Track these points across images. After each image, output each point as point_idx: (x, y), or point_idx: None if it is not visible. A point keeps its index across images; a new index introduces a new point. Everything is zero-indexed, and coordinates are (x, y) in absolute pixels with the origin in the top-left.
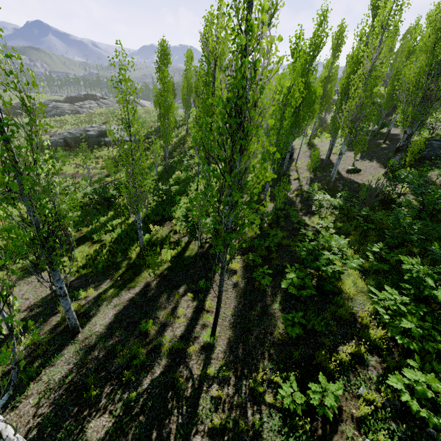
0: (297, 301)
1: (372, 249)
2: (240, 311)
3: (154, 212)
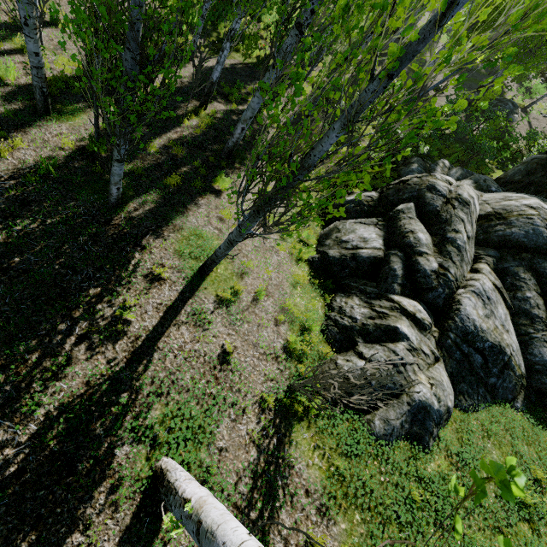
0: None
1: (394, 131)
2: (299, 115)
3: None
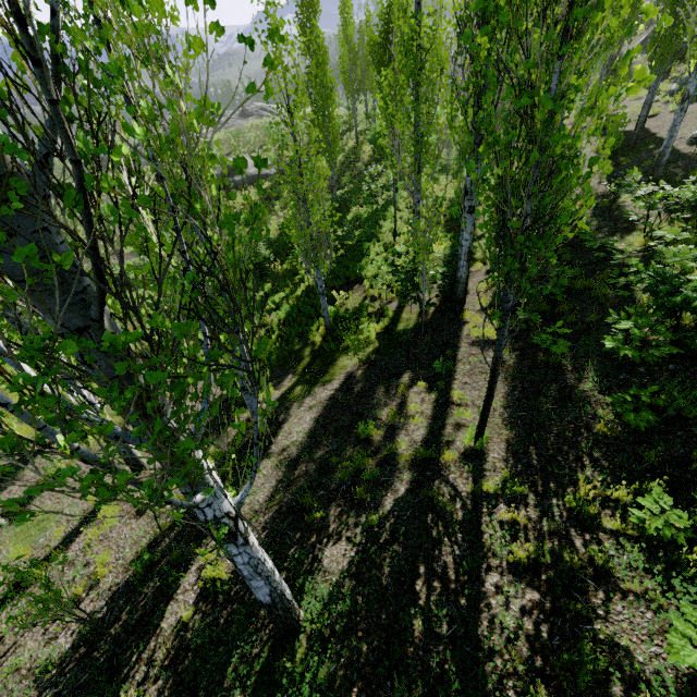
0: (630, 374)
1: None
2: (518, 400)
3: (332, 274)
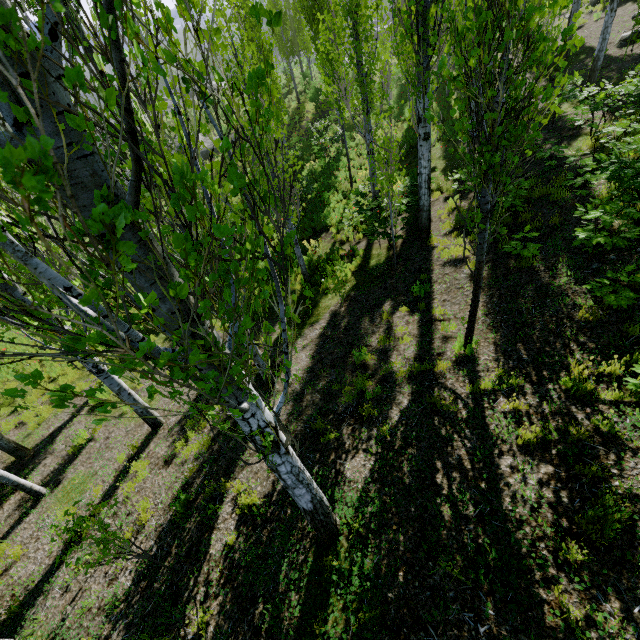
0: (602, 263)
1: None
2: (498, 306)
3: (299, 228)
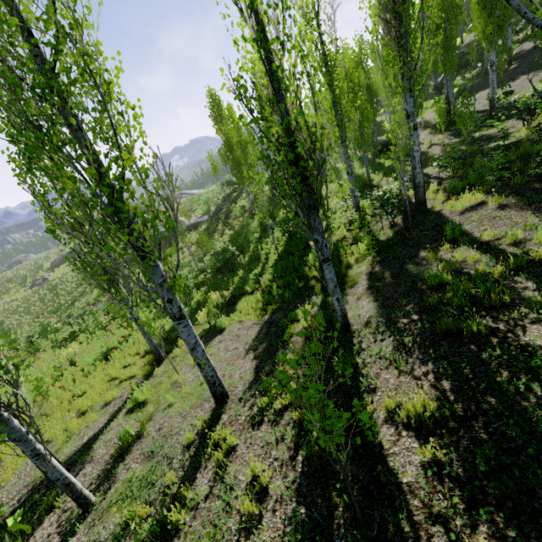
0: None
1: None
2: None
3: (292, 245)
